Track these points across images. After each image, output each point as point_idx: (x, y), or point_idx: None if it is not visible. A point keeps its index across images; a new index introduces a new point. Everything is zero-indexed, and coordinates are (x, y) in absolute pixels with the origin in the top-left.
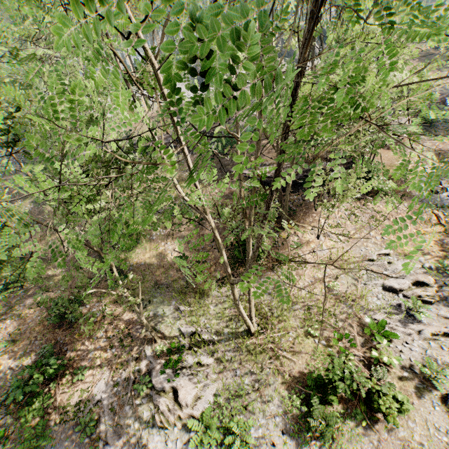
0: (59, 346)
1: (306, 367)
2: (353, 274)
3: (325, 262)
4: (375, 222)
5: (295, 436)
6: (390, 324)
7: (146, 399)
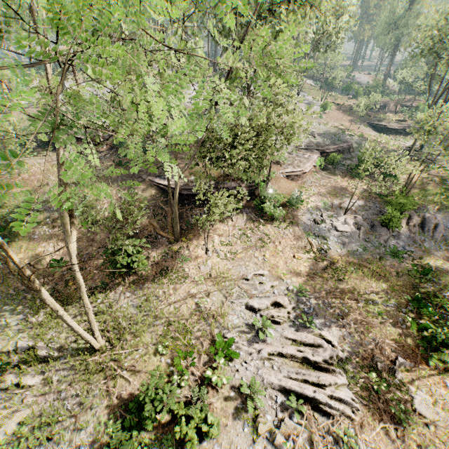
0: None
1: (140, 388)
2: (225, 292)
3: (204, 277)
4: (262, 244)
5: None
6: (238, 343)
7: None
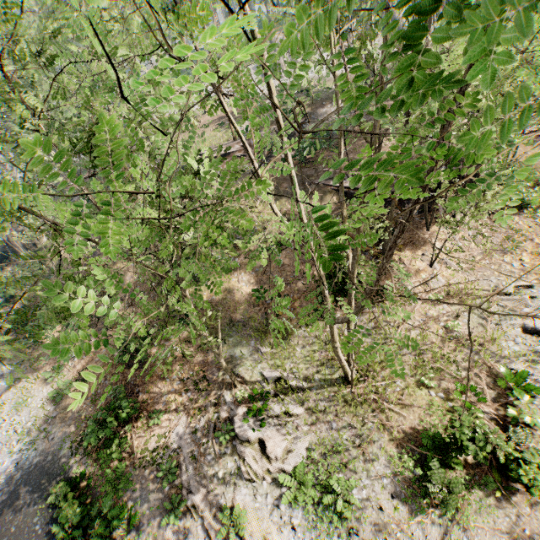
0: (130, 387)
1: (420, 424)
2: (479, 312)
3: (441, 296)
4: (511, 244)
5: (407, 502)
6: (532, 376)
7: (230, 449)
